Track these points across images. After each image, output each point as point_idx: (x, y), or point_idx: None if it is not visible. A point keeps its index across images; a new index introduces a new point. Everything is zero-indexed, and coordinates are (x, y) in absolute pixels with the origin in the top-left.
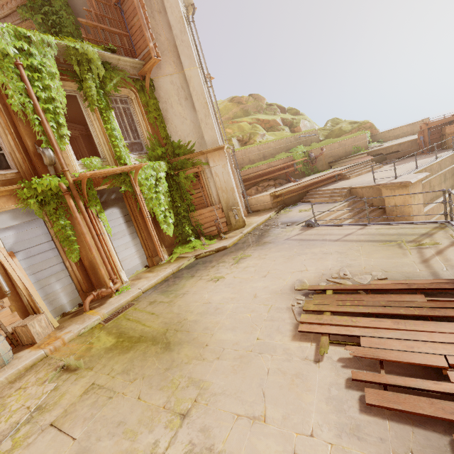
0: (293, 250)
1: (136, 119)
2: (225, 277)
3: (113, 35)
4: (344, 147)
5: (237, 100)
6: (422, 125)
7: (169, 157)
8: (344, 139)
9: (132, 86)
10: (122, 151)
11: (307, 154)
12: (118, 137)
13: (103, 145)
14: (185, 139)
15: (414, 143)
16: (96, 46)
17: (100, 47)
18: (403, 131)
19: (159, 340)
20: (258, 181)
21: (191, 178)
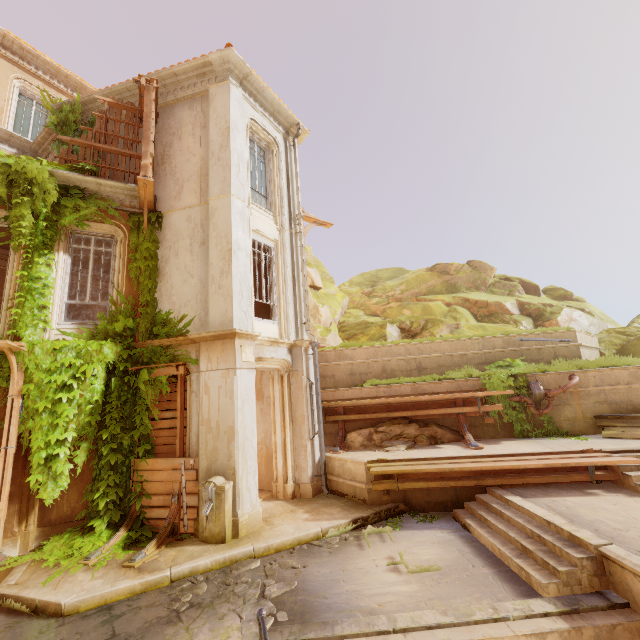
0: None
1: (113, 269)
2: None
3: (123, 157)
4: None
5: (441, 268)
6: None
7: (142, 338)
8: None
9: (122, 222)
10: (26, 314)
11: (523, 381)
12: (34, 292)
13: (6, 300)
14: (180, 310)
15: None
16: (56, 164)
17: (65, 167)
18: None
19: None
20: (385, 419)
21: (162, 385)
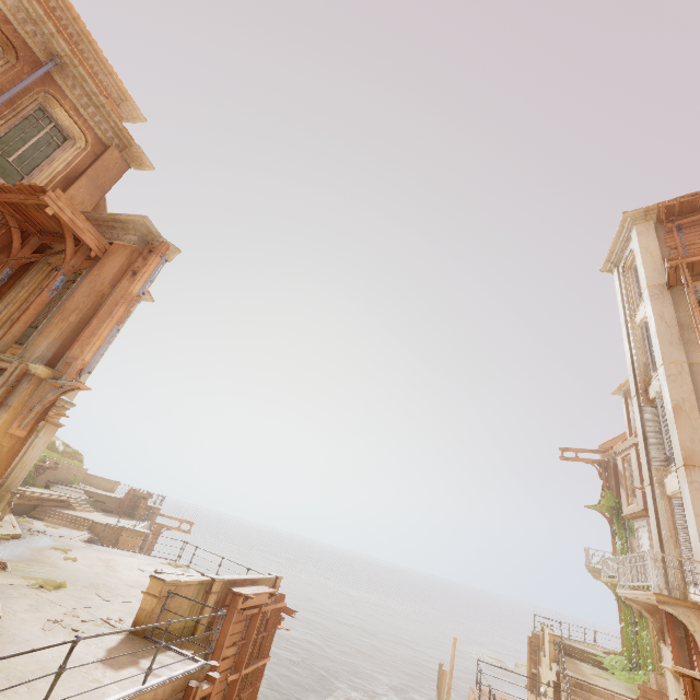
0: (107, 555)
1: None
2: (76, 560)
3: None
4: (70, 472)
5: None
6: (133, 489)
7: None
8: (73, 463)
9: None
10: None
11: (45, 459)
12: None
13: None
14: None
15: (118, 502)
16: None
17: None
18: (100, 482)
19: (100, 582)
20: None
21: None
